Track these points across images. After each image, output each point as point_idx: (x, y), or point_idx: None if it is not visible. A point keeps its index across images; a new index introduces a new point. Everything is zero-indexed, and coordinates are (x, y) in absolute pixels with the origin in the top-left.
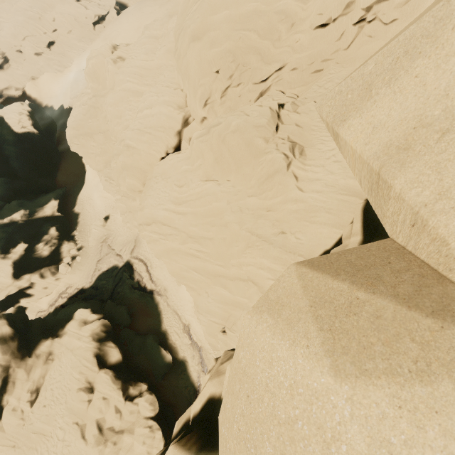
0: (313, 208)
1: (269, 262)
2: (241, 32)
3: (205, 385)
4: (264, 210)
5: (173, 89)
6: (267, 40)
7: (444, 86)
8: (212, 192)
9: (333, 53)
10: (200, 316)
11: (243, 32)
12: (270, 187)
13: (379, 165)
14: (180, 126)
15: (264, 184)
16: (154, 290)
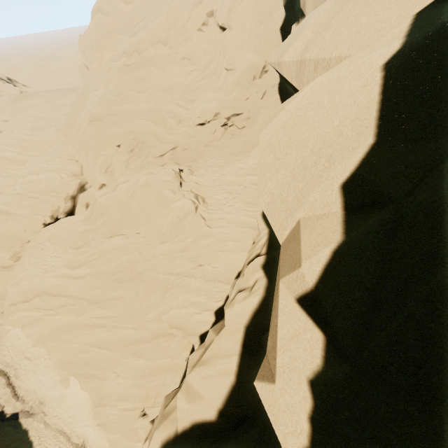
0: (222, 239)
1: (193, 296)
2: (140, 120)
3: (152, 438)
4: (178, 252)
5: (66, 159)
6: (162, 128)
7: (311, 32)
8: (120, 245)
9: (211, 142)
10: (108, 408)
11: (142, 120)
12: (182, 230)
13: (301, 56)
14: (76, 191)
15: (176, 228)
16: (20, 411)
